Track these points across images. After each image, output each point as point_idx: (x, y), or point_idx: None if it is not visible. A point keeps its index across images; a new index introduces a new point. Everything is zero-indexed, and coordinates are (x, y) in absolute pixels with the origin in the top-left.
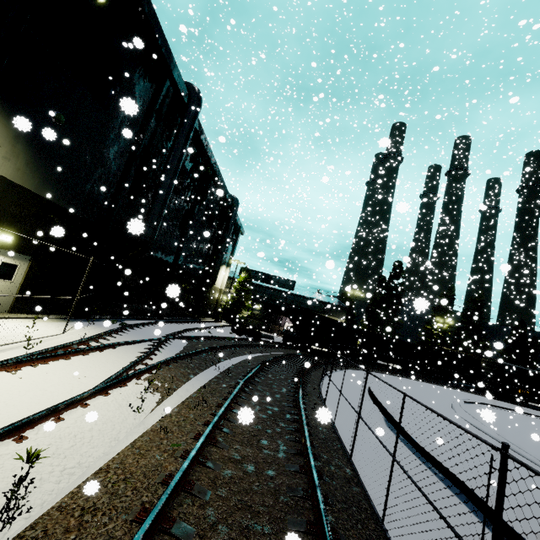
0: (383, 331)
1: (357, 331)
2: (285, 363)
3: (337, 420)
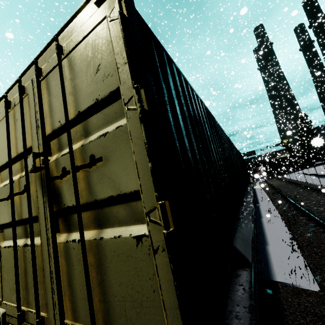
0: (313, 148)
1: (295, 156)
2: (272, 178)
3: (289, 178)
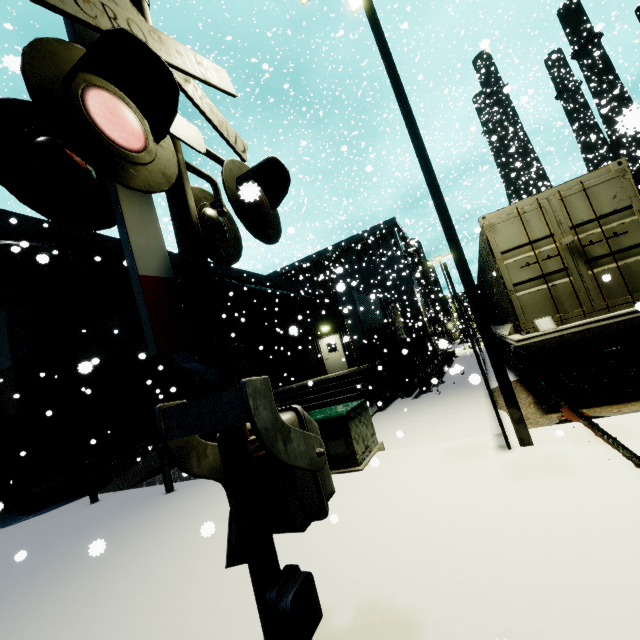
0: None
1: None
2: None
3: None
